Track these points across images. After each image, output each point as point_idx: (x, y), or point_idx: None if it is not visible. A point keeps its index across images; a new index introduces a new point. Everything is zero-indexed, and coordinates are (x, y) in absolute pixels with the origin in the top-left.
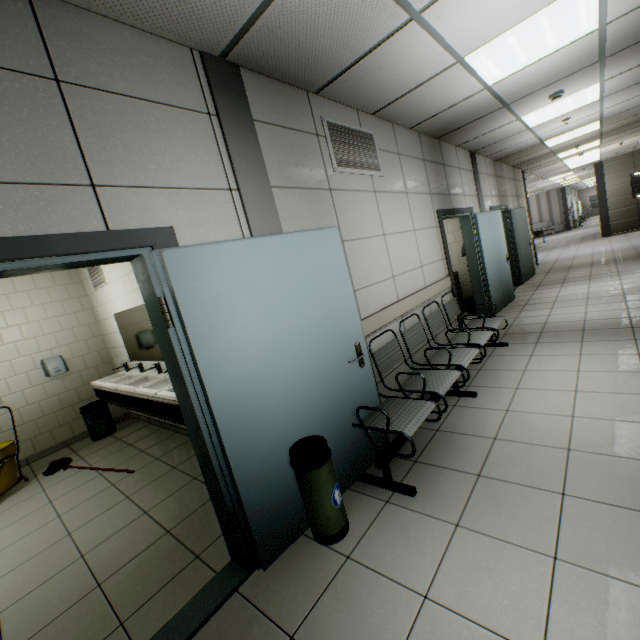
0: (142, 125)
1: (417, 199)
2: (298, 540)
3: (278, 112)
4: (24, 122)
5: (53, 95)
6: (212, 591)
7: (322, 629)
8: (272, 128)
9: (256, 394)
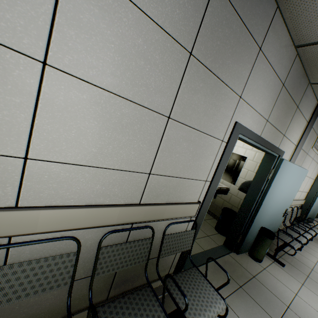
0: (298, 121)
1: (317, 166)
2: (243, 253)
3: (316, 124)
4: (288, 116)
5: (294, 110)
6: (221, 249)
7: (263, 280)
8: (312, 129)
9: (267, 207)
